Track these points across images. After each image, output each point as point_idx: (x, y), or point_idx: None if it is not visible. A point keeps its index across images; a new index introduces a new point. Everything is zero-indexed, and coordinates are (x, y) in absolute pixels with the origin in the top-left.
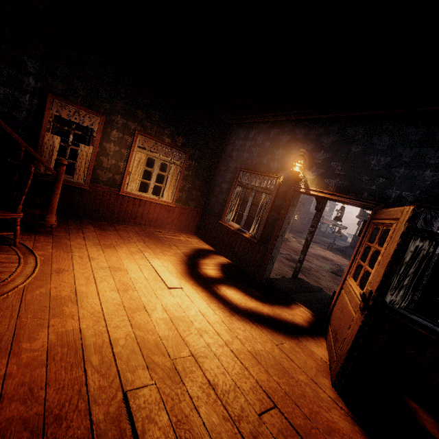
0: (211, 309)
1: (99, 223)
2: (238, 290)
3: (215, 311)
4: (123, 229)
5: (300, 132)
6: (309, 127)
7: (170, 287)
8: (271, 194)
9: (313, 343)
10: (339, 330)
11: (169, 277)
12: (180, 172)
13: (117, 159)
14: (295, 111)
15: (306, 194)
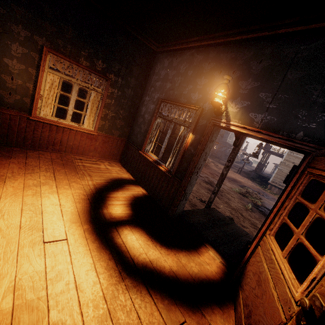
0: (93, 274)
1: (7, 149)
2: (143, 233)
3: (99, 276)
4: (35, 156)
5: (225, 58)
6: (237, 51)
7: (46, 240)
8: (189, 127)
9: (219, 318)
10: (255, 317)
11: (56, 222)
12: (101, 100)
13: (24, 79)
14: (223, 32)
15: (227, 129)
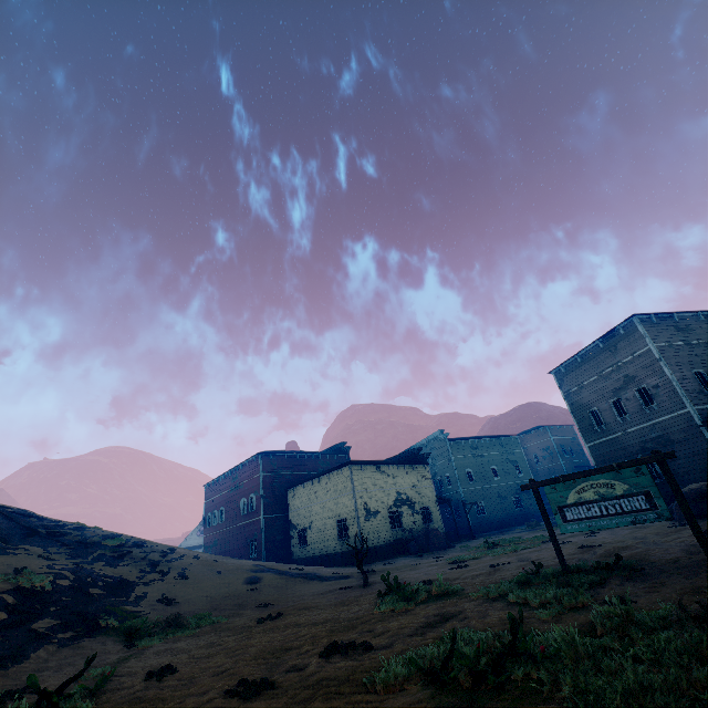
0: None
1: None
2: None
3: None
4: None
5: None
6: None
7: None
8: None
9: None
10: None
11: None
12: None
13: None
14: None
15: None
